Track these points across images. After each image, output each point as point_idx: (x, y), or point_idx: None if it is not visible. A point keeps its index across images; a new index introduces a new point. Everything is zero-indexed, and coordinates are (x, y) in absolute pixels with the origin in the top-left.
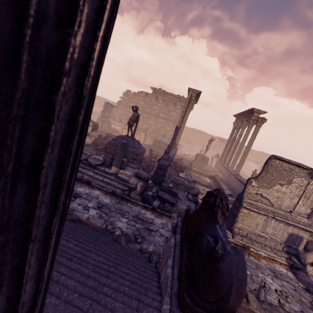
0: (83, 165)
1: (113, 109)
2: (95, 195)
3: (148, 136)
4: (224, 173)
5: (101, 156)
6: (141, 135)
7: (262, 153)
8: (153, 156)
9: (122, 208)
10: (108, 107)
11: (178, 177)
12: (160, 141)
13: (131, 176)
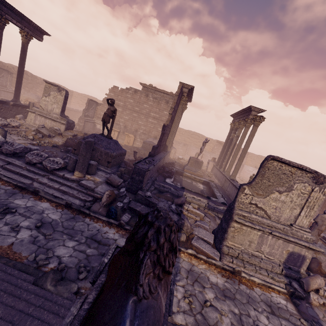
0: (36, 170)
1: (98, 107)
2: (40, 210)
3: (138, 138)
4: (220, 179)
5: (68, 158)
6: (130, 137)
7: (261, 157)
8: (138, 159)
9: (75, 225)
10: (92, 105)
11: (164, 184)
12: (150, 143)
13: (100, 183)
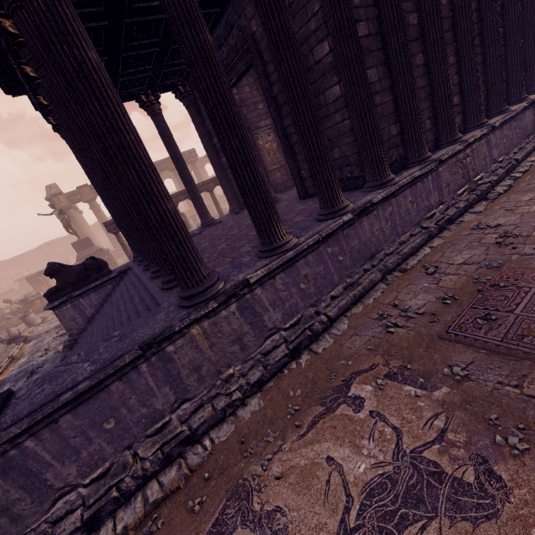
0: None
1: None
2: None
3: None
4: None
5: None
6: None
7: None
8: None
9: None
10: None
11: None
12: None
13: None
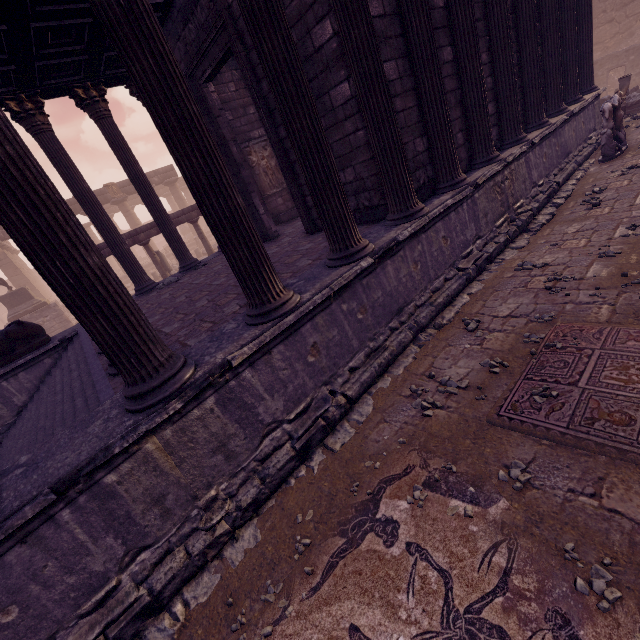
0: None
1: None
2: None
3: None
4: None
5: None
6: None
7: None
8: None
9: None
10: None
11: None
12: None
13: None
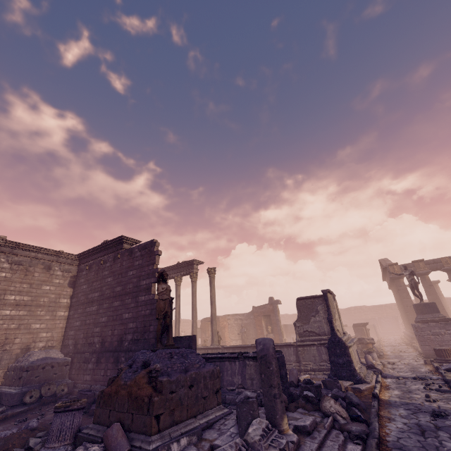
0: None
1: None
2: None
3: None
4: None
5: None
6: None
7: None
8: None
9: (414, 446)
10: None
11: None
12: (47, 362)
13: None
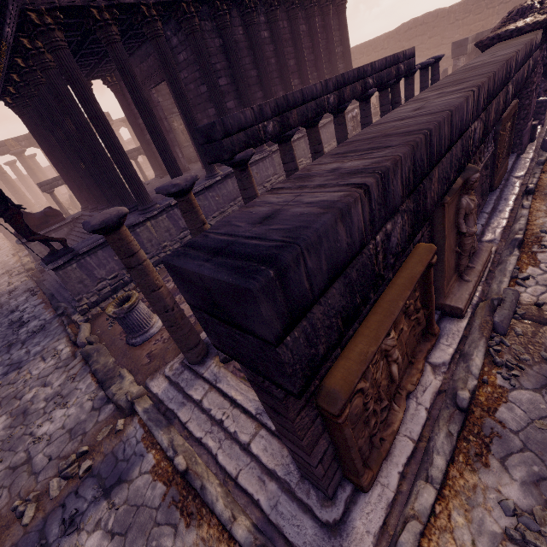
0: None
1: None
2: None
3: None
4: None
5: None
6: None
7: None
8: None
9: None
10: None
11: None
12: None
13: None
